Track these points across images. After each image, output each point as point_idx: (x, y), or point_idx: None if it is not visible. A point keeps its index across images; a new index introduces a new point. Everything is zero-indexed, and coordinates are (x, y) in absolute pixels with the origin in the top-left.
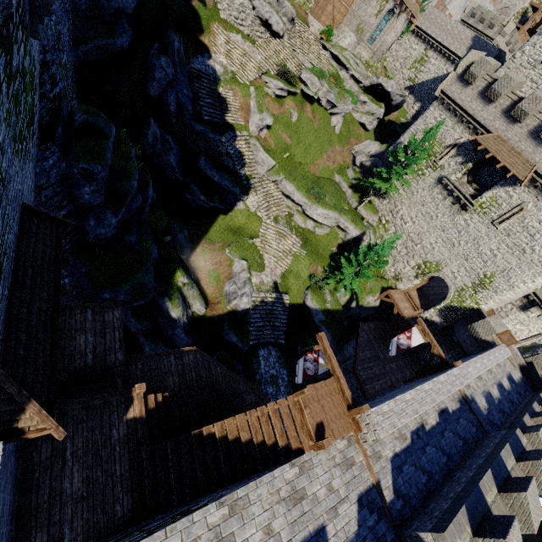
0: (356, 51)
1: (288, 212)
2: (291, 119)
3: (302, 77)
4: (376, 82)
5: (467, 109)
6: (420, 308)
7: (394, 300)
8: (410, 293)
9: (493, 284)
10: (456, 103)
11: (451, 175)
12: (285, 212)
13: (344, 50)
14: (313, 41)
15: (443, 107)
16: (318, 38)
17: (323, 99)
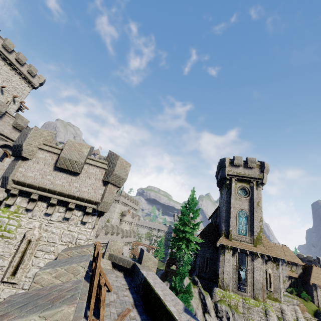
0: None
1: None
2: None
3: None
4: None
5: None
6: None
7: None
8: None
9: (110, 220)
10: None
11: None
12: None
13: None
14: None
15: None
16: None
17: None
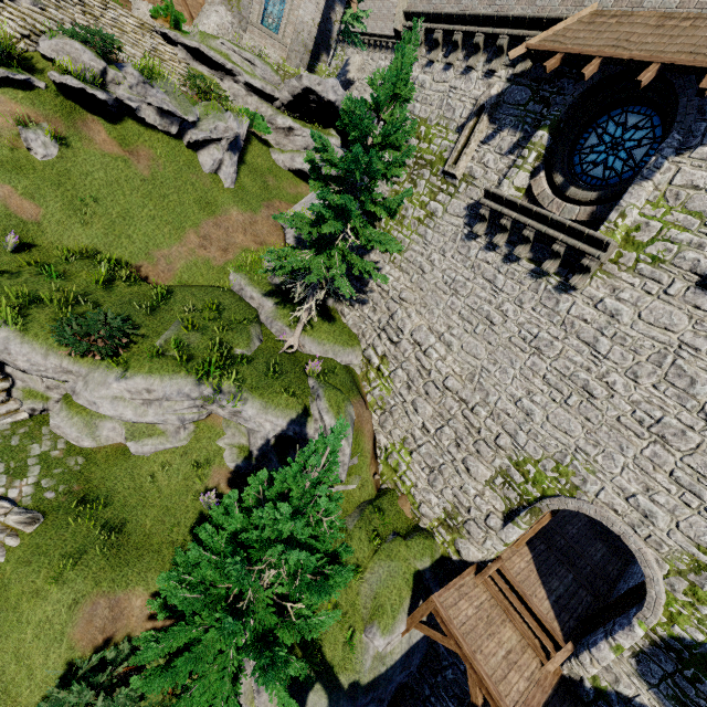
0: (244, 43)
1: (32, 412)
2: (32, 153)
3: (44, 50)
4: (300, 88)
5: (476, 10)
6: (560, 636)
7: (457, 641)
8: (508, 575)
9: None
10: (445, 17)
11: (500, 186)
12: (13, 416)
13: (210, 37)
14: (136, 28)
15: (423, 49)
16: (150, 26)
17: (145, 107)
